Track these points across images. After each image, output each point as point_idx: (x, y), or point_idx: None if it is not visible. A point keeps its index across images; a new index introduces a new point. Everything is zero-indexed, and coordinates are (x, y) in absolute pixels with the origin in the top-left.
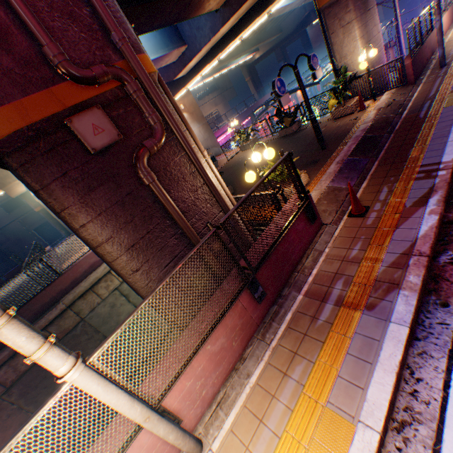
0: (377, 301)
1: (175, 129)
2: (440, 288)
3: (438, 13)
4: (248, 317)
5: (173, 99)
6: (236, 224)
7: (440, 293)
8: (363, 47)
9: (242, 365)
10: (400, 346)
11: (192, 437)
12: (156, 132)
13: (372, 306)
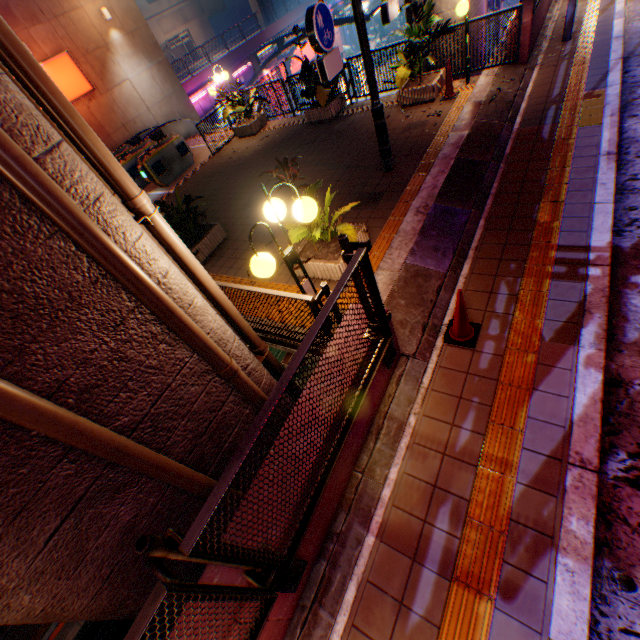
0: (519, 576)
1: None
2: (617, 540)
3: None
4: (272, 627)
5: None
6: (236, 377)
7: (618, 553)
8: None
9: None
10: None
11: None
12: None
13: (512, 590)
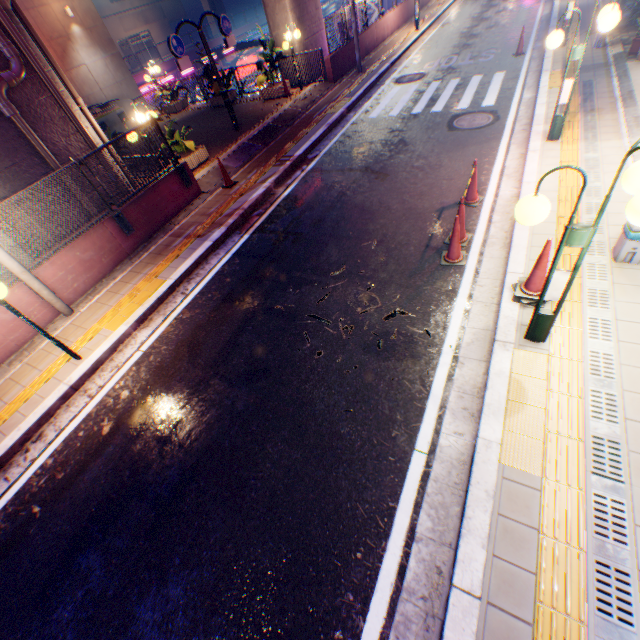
0: (208, 233)
1: (37, 69)
2: (244, 227)
3: (354, 15)
4: (119, 245)
5: (34, 31)
6: (118, 179)
7: (243, 229)
8: (295, 23)
9: (112, 275)
10: (205, 249)
11: (65, 302)
12: (15, 66)
13: (204, 236)
